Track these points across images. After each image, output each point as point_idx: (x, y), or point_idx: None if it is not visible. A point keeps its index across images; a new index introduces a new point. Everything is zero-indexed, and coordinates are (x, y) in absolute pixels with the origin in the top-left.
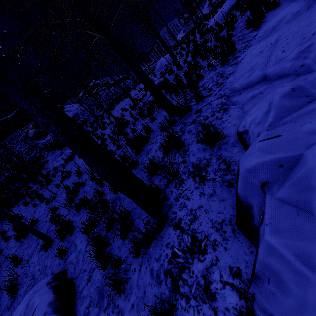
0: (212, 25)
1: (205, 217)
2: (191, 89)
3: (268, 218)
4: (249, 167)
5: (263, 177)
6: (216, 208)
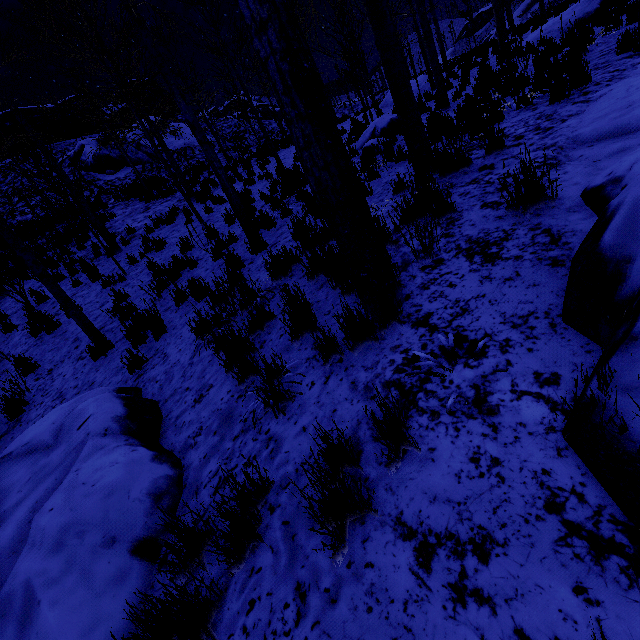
0: (531, 43)
1: (489, 310)
2: (475, 133)
3: None
4: None
5: None
6: (516, 297)
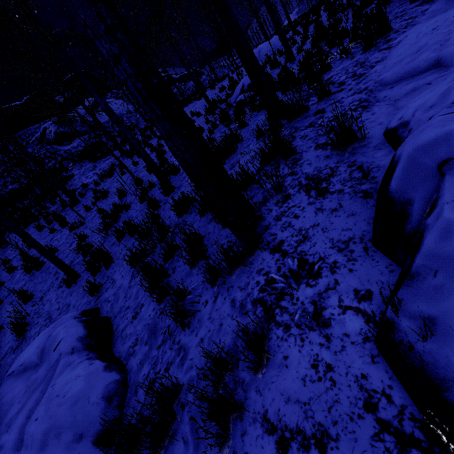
0: None
1: (322, 237)
2: (310, 83)
3: (450, 196)
4: (423, 142)
5: (445, 153)
6: (340, 225)
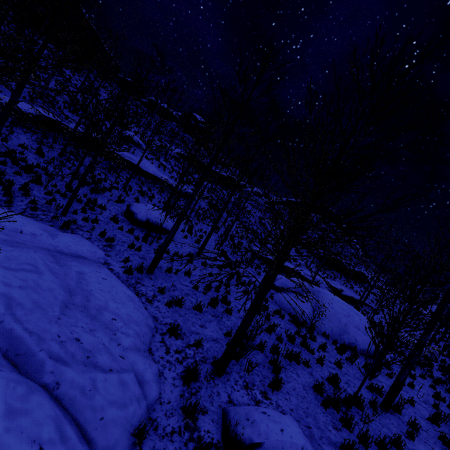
0: None
1: None
2: None
3: None
4: None
5: None
6: None
